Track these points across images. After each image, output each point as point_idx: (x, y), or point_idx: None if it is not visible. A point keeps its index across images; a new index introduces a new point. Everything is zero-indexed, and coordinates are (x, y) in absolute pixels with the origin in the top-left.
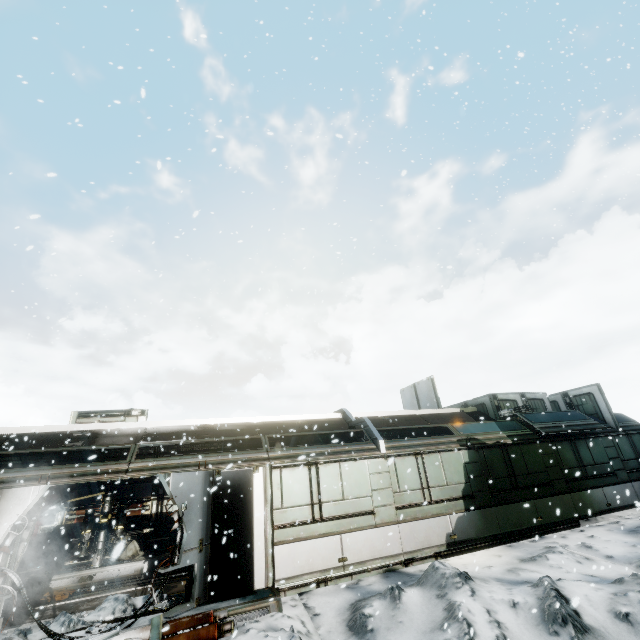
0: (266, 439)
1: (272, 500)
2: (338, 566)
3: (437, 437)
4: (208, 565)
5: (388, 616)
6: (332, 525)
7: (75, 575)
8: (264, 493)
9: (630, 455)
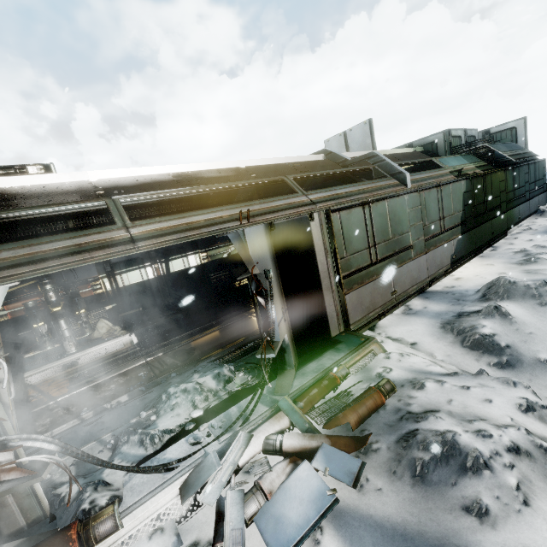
0: (292, 181)
1: (334, 250)
2: (391, 299)
3: (435, 170)
4: (291, 331)
5: (512, 331)
6: (385, 265)
7: (53, 366)
8: (323, 244)
9: (533, 180)
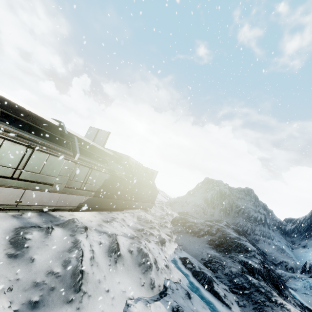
0: None
1: None
2: (13, 204)
3: (102, 164)
4: None
5: (40, 241)
6: (23, 184)
7: None
8: None
9: (149, 195)
